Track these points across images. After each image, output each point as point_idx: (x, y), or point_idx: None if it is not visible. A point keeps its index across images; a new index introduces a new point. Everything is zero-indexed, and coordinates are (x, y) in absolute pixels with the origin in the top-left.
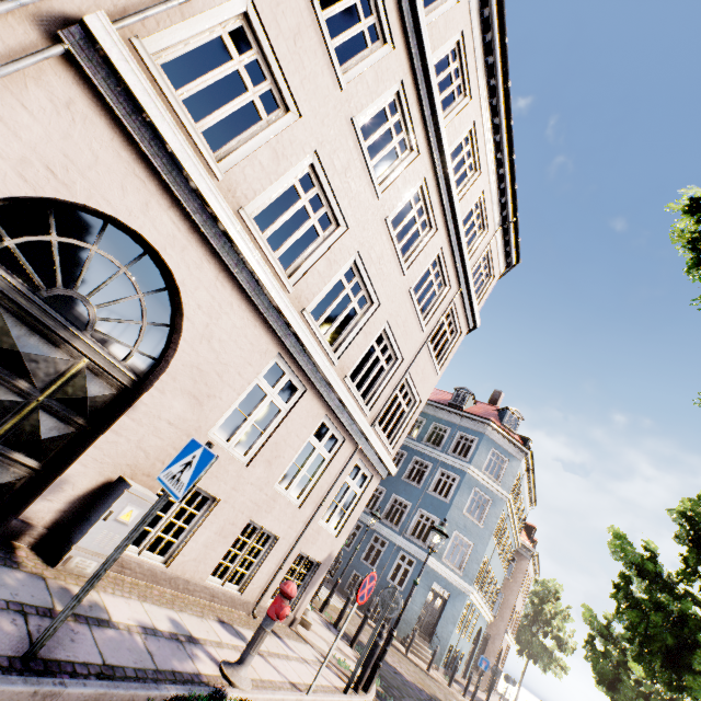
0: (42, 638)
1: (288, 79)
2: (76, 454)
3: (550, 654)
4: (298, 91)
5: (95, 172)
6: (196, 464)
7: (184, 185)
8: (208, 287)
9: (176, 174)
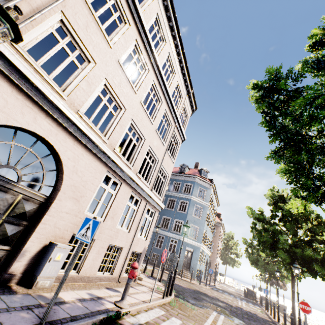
0: (46, 313)
1: (87, 48)
2: (26, 238)
3: (234, 260)
4: (92, 52)
5: (7, 108)
6: (92, 227)
7: (51, 106)
8: (71, 149)
9: (46, 102)
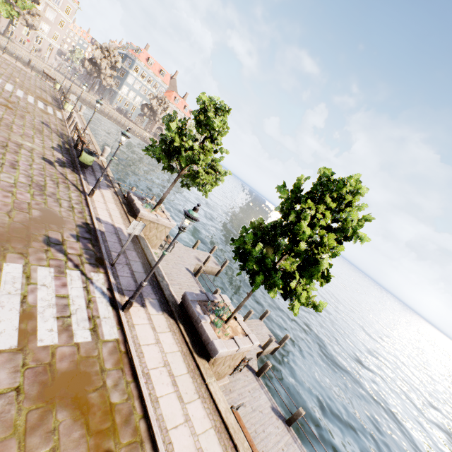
0: None
1: None
2: None
3: None
4: None
5: None
6: None
7: None
8: None
9: None
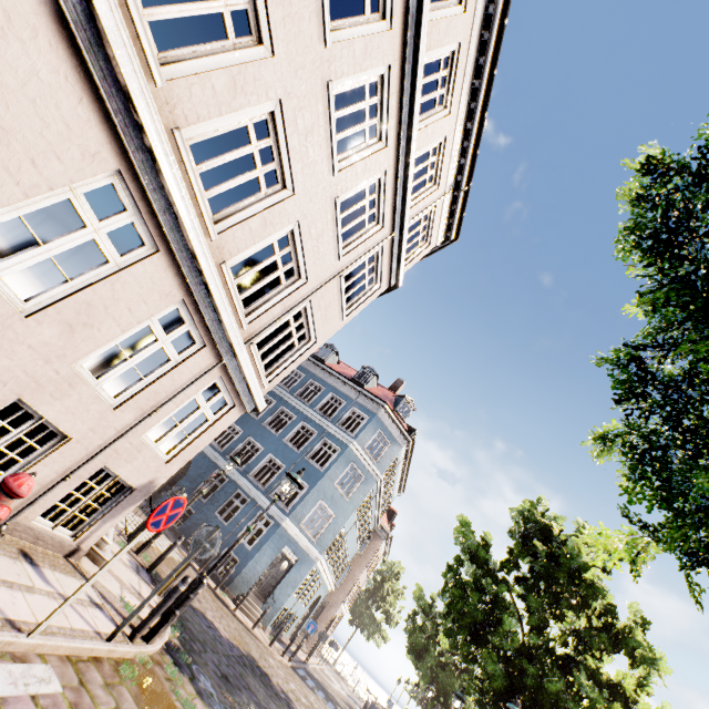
0: None
1: None
2: None
3: (377, 625)
4: None
5: None
6: None
7: None
8: None
9: None
